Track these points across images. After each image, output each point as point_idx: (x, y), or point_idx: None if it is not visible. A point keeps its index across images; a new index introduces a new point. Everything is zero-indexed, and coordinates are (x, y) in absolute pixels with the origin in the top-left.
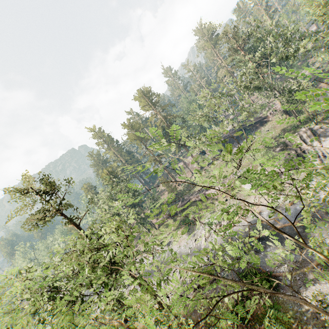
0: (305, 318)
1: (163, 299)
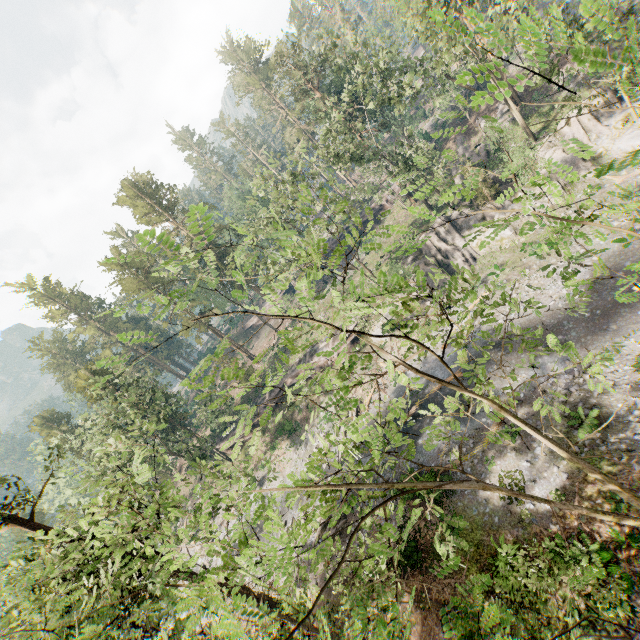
0: (497, 521)
1: (272, 593)
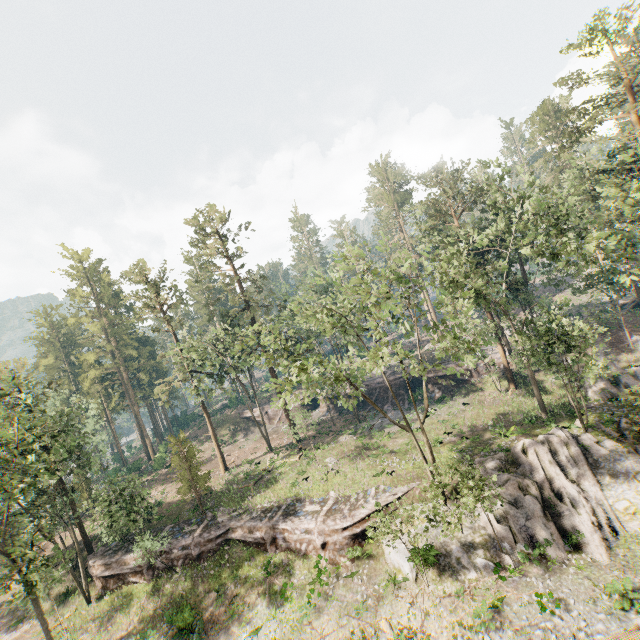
0: None
1: None
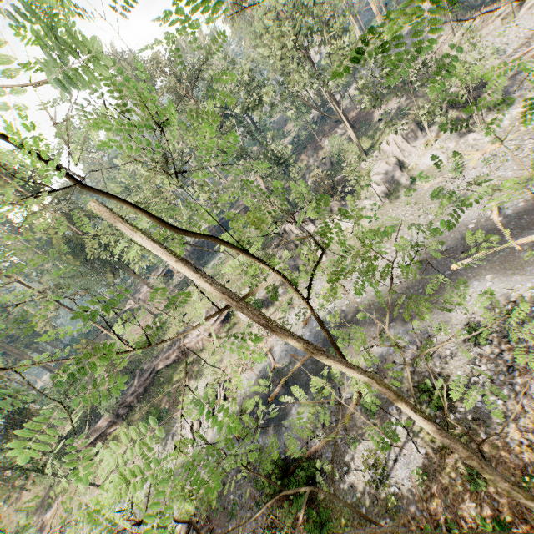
0: (365, 511)
1: None
